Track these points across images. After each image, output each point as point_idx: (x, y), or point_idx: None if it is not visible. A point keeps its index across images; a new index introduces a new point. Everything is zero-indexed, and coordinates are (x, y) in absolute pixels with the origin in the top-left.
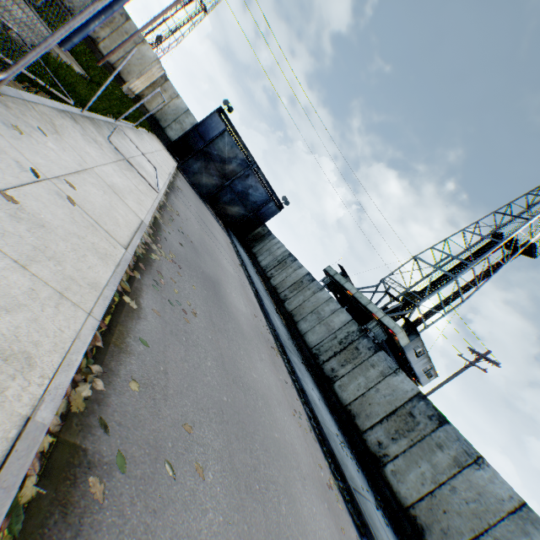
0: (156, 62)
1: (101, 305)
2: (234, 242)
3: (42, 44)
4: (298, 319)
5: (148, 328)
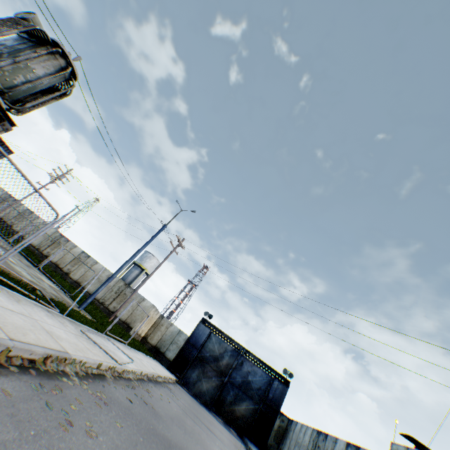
0: (152, 306)
1: None
2: (250, 446)
3: (18, 245)
4: None
5: None
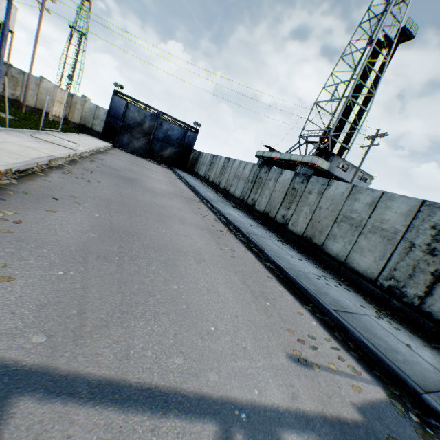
0: (56, 88)
1: (11, 165)
2: (176, 171)
3: None
4: (228, 188)
5: (53, 179)
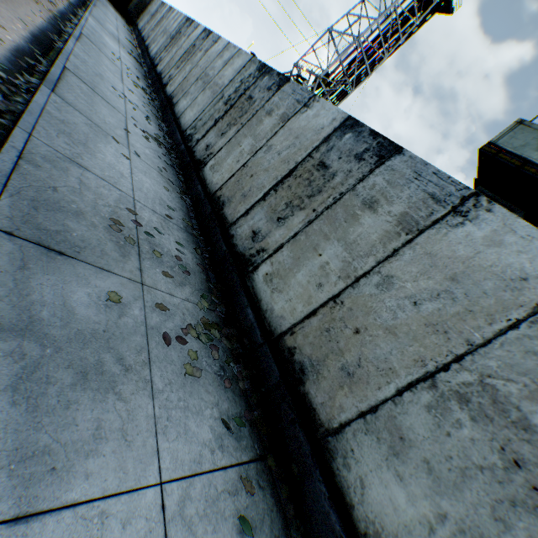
0: None
1: None
2: None
3: None
4: (151, 46)
5: None
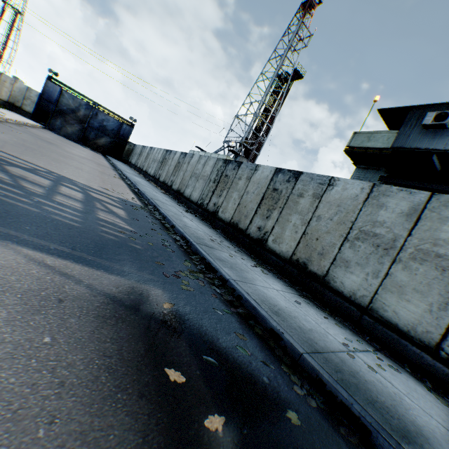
0: None
1: None
2: (108, 157)
3: None
4: (148, 170)
5: None
